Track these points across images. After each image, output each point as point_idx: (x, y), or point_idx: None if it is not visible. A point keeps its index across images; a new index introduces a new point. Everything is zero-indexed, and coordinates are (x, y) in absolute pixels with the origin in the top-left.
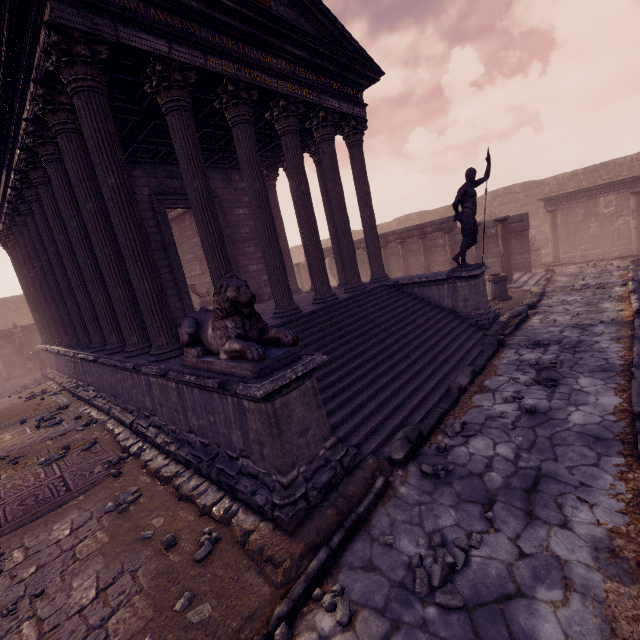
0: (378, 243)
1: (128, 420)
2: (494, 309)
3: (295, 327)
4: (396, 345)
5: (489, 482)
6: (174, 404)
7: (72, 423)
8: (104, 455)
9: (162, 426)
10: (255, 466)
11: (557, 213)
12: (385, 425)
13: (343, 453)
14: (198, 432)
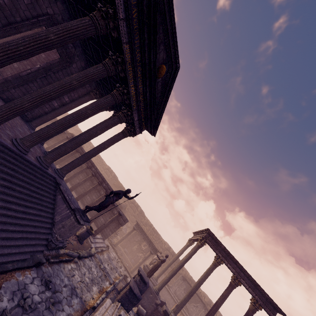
0: (81, 164)
1: None
2: (66, 243)
3: None
4: None
5: None
6: None
7: None
8: None
9: None
10: None
11: (135, 230)
12: None
13: None
14: None
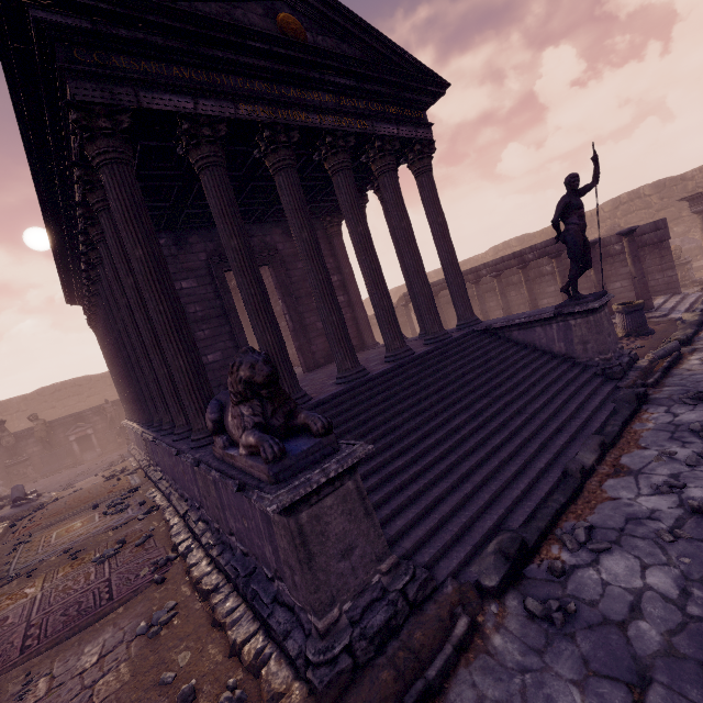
0: (462, 281)
1: (182, 510)
2: (628, 350)
3: (359, 394)
4: (489, 410)
5: (637, 640)
6: (214, 499)
7: (136, 509)
8: (154, 553)
9: (209, 522)
10: (290, 595)
11: None
12: (472, 529)
13: (407, 579)
14: (237, 536)
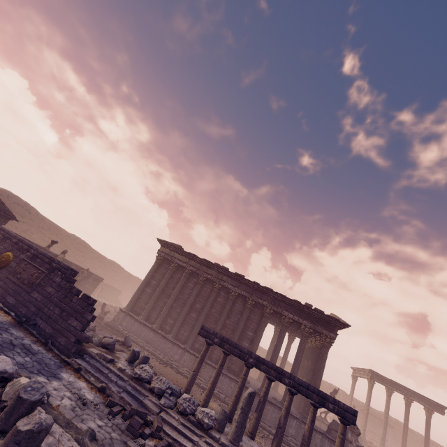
0: None
1: (273, 430)
2: None
3: None
4: None
5: None
6: (315, 442)
7: None
8: None
9: (299, 444)
10: None
11: None
12: None
13: None
14: None
